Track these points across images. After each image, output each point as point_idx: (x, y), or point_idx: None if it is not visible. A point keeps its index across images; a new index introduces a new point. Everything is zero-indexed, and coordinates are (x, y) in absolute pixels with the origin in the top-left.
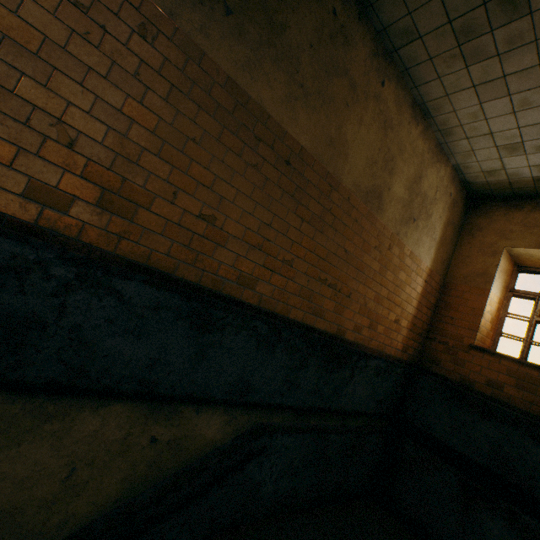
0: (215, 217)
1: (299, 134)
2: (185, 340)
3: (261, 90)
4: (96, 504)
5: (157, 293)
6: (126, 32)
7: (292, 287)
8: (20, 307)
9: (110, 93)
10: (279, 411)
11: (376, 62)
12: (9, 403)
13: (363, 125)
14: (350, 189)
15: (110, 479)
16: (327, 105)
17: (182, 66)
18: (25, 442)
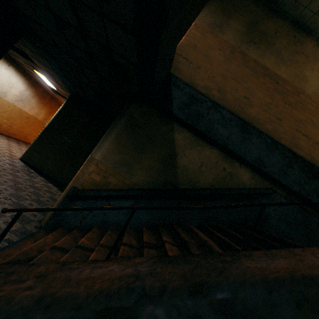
0: (249, 98)
1: (281, 74)
2: (238, 133)
3: (266, 62)
4: (205, 182)
5: (230, 115)
6: (228, 53)
7: (281, 130)
8: (200, 110)
9: (223, 66)
10: (277, 187)
11: (318, 48)
12: (192, 137)
13: (314, 70)
14: (310, 94)
15: (210, 175)
16: (294, 64)
17: (241, 58)
18: (193, 149)
